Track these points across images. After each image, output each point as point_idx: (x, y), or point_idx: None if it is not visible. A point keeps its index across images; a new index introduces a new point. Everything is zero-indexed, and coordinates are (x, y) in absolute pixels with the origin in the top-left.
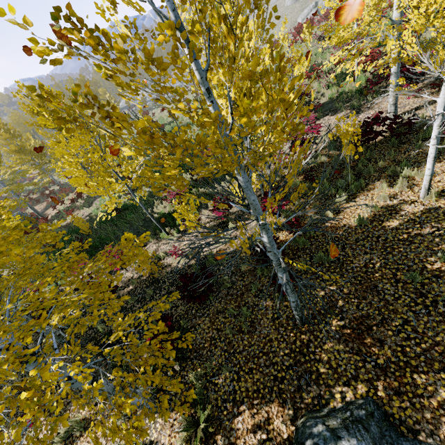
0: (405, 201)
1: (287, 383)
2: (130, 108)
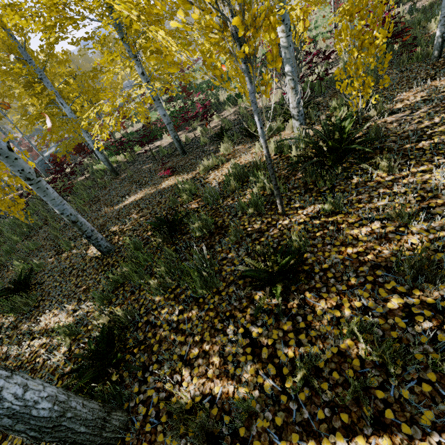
0: None
1: (440, 75)
2: None
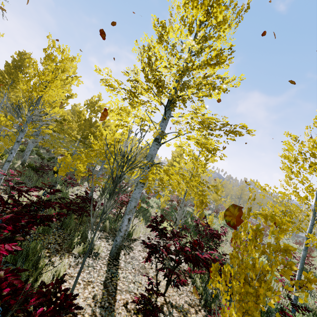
0: (3, 193)
1: None
2: None
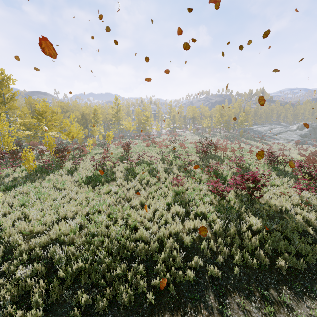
0: None
1: None
2: (254, 133)
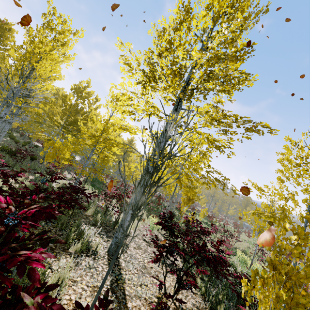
0: None
1: None
2: None
